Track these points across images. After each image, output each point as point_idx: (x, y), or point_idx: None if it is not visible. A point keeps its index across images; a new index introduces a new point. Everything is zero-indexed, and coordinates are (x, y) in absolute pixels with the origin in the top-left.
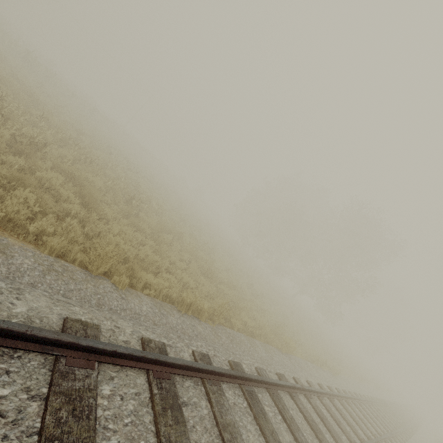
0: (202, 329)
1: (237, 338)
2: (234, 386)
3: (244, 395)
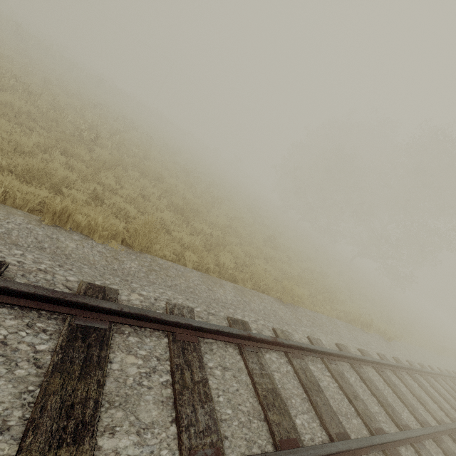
0: (76, 246)
1: (172, 271)
2: (46, 316)
3: (61, 332)
